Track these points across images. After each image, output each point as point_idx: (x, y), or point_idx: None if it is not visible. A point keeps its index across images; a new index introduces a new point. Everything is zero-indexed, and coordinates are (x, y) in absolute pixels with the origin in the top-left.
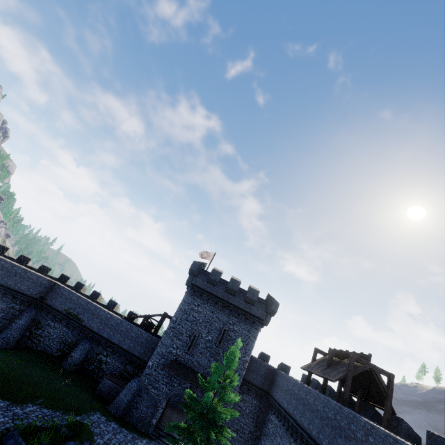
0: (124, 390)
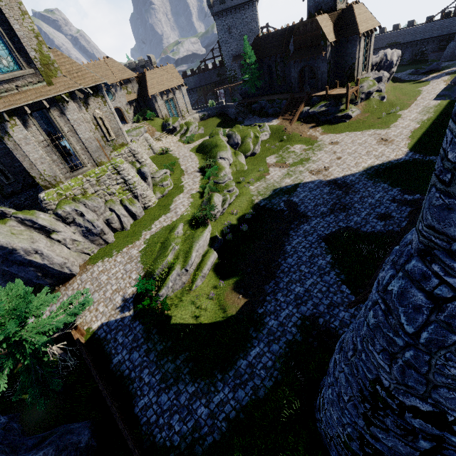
0: (446, 50)
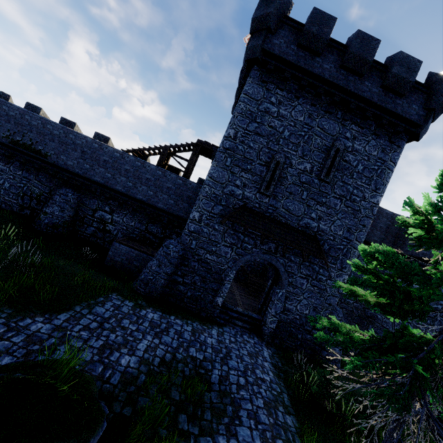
0: (156, 258)
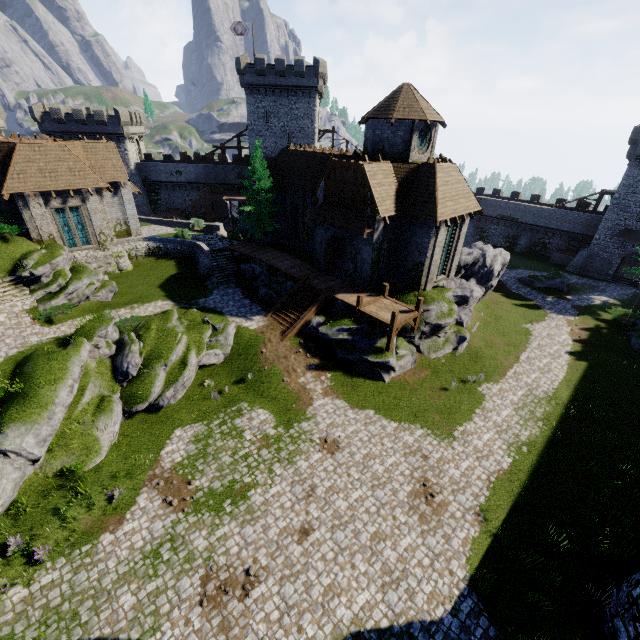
0: (576, 257)
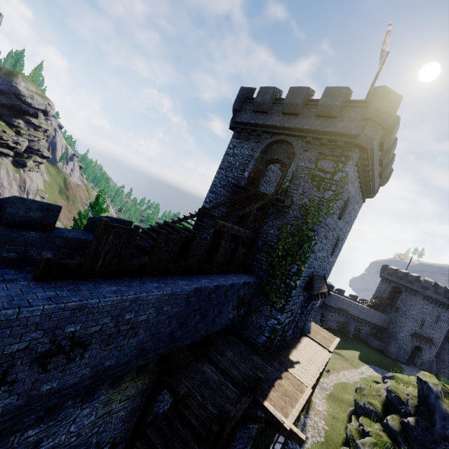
0: (393, 347)
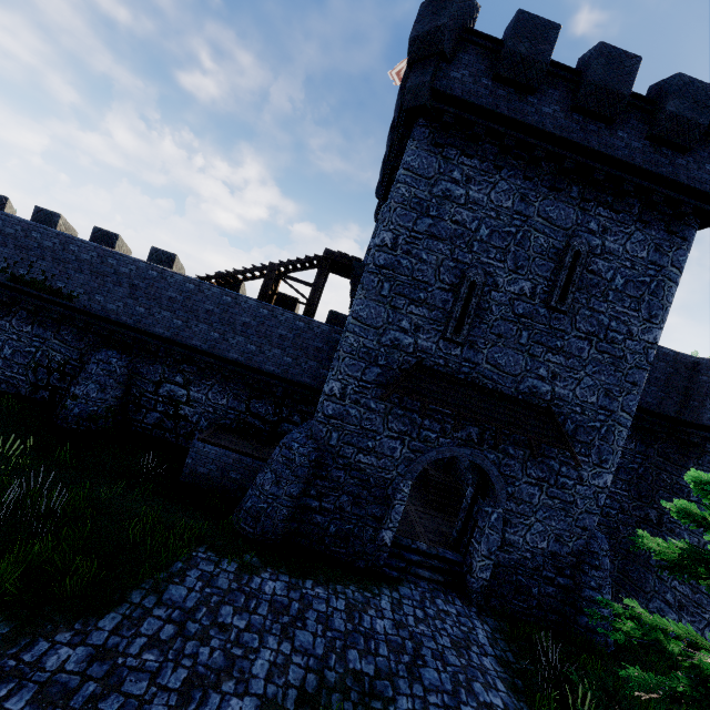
0: (270, 469)
